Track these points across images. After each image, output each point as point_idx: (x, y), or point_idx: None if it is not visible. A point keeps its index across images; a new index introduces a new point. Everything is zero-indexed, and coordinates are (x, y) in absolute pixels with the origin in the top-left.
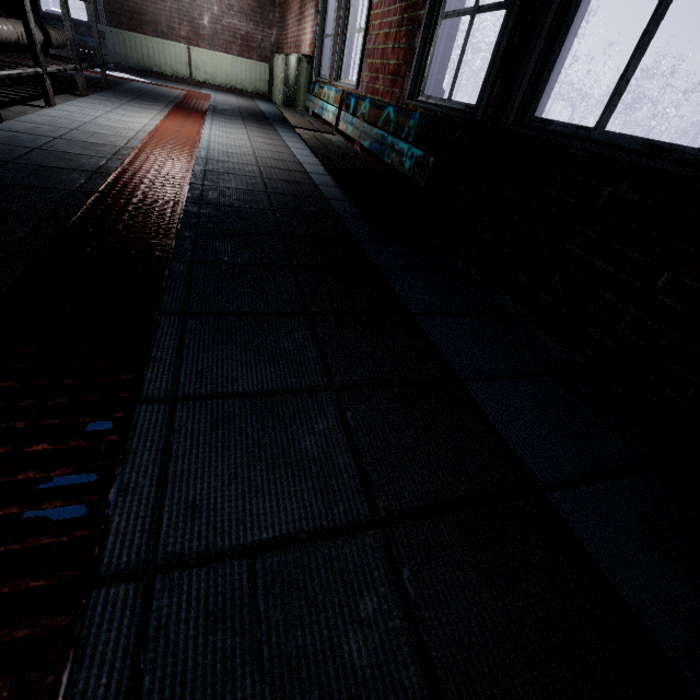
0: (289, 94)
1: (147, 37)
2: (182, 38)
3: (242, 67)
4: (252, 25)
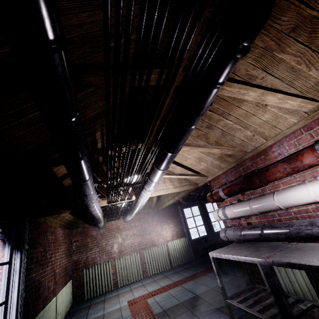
0: (164, 260)
1: (42, 311)
2: (51, 293)
3: (67, 291)
4: (66, 259)
